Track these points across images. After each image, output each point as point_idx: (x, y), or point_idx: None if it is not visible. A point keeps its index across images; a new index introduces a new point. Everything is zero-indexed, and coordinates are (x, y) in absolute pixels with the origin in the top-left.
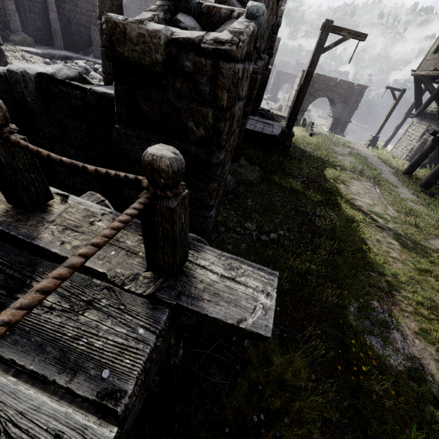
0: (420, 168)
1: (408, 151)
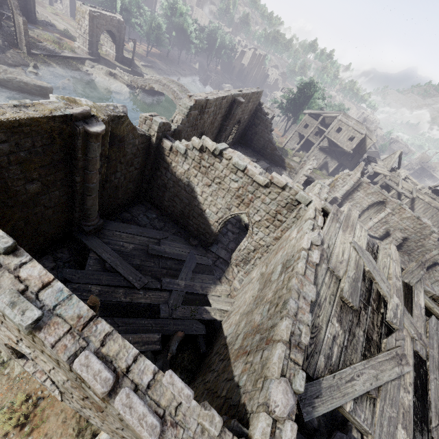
0: (328, 175)
1: (318, 165)
